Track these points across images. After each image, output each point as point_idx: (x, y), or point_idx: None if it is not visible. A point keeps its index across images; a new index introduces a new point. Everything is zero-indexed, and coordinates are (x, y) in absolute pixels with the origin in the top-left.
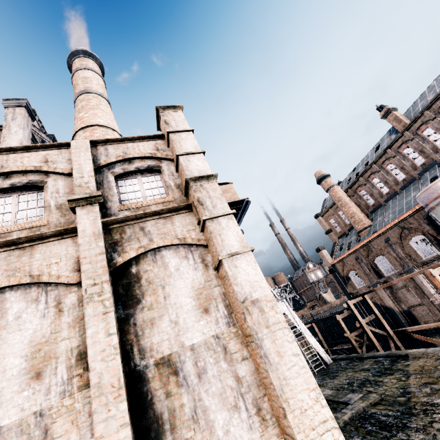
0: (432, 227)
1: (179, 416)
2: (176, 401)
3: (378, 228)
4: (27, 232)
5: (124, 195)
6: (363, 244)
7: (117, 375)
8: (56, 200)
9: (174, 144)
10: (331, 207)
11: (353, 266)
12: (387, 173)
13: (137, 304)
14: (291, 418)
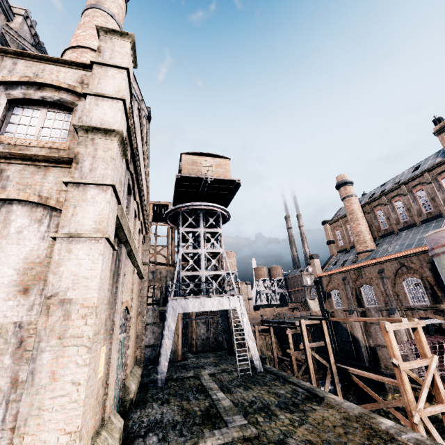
0: (433, 274)
1: None
2: None
3: (378, 256)
4: None
5: (13, 126)
6: (355, 267)
7: None
8: None
9: (91, 79)
10: (342, 218)
11: (338, 285)
12: (414, 200)
13: None
14: None
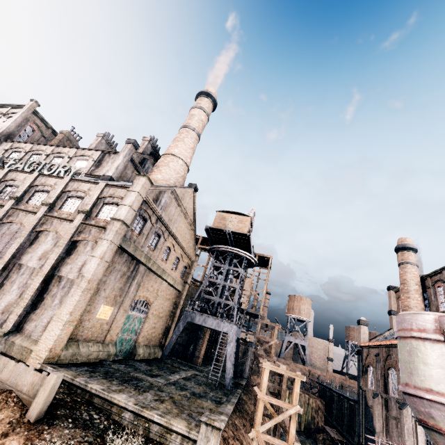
0: None
1: (51, 293)
2: (53, 289)
3: None
4: (67, 216)
5: (102, 213)
6: (385, 344)
7: (47, 271)
8: (81, 207)
9: (124, 198)
10: None
11: (373, 361)
12: None
13: (69, 256)
14: (58, 311)
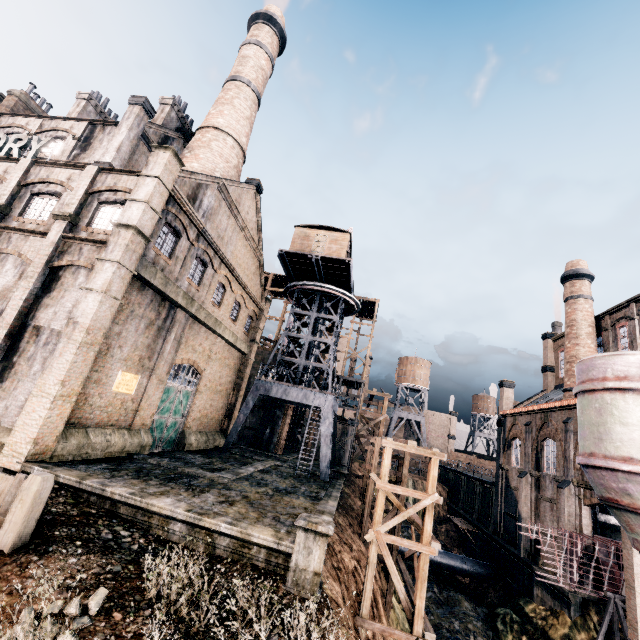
0: None
1: (25, 354)
2: (29, 347)
3: None
4: (36, 226)
5: (98, 220)
6: (542, 408)
7: (12, 318)
8: (59, 210)
9: (134, 188)
10: None
11: (521, 432)
12: None
13: (49, 293)
14: (39, 381)
